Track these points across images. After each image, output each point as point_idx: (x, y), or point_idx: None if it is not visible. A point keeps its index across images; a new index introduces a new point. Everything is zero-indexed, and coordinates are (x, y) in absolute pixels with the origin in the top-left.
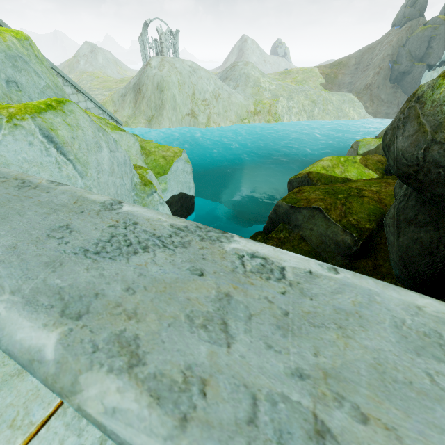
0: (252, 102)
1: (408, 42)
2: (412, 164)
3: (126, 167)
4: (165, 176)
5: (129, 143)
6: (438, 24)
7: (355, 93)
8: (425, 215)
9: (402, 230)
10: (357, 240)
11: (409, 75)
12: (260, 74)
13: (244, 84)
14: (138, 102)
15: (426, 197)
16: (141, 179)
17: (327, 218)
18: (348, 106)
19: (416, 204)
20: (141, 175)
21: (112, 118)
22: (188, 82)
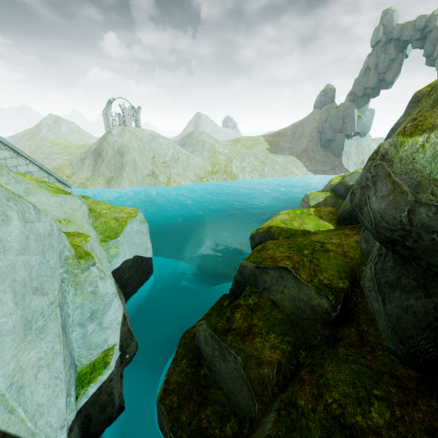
0: (209, 163)
1: (328, 119)
2: (396, 228)
3: (53, 239)
4: (116, 240)
5: (75, 206)
6: (346, 108)
7: (296, 155)
8: (409, 279)
9: (387, 296)
10: (334, 304)
11: (334, 142)
12: (214, 141)
13: (201, 149)
14: (97, 165)
15: (420, 266)
16: (75, 251)
17: (298, 279)
18: (291, 165)
19: (396, 265)
20: (76, 246)
21: (60, 181)
22: (149, 147)
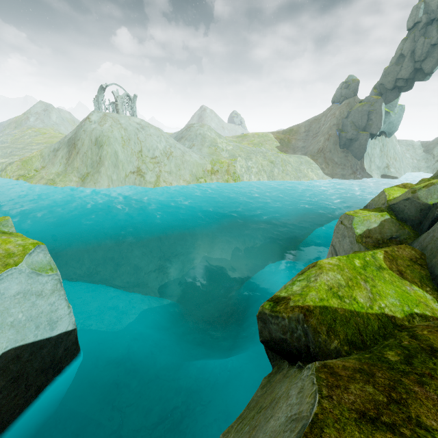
0: (208, 161)
1: (350, 115)
2: None
3: None
4: None
5: None
6: (372, 102)
7: (310, 156)
8: None
9: None
10: None
11: (356, 142)
12: (216, 135)
13: (200, 144)
14: (71, 158)
15: None
16: None
17: None
18: (305, 167)
19: None
20: None
21: None
22: (135, 138)
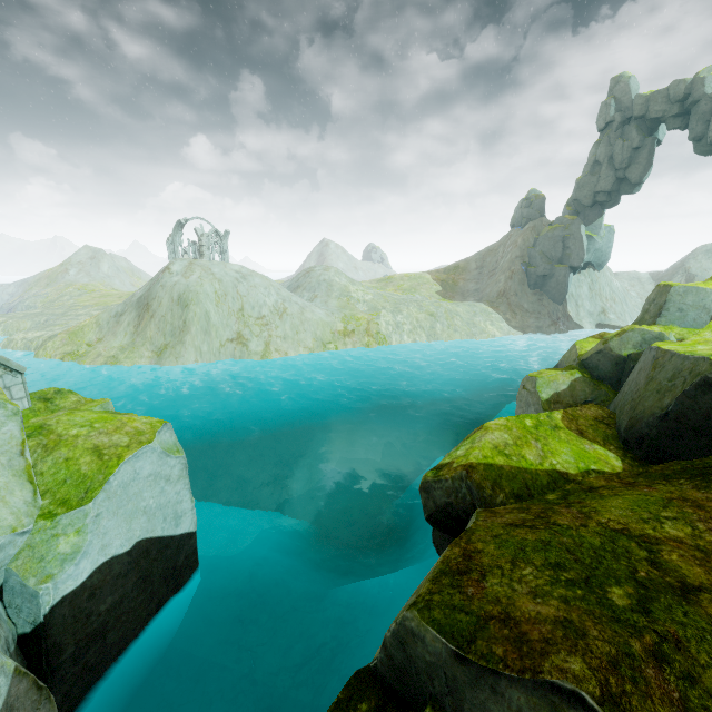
0: (339, 318)
1: (538, 243)
2: None
3: None
4: (80, 511)
5: None
6: (567, 224)
7: (487, 302)
8: None
9: None
10: None
11: (552, 279)
12: (348, 280)
13: (325, 294)
14: (142, 324)
15: None
16: None
17: None
18: (482, 318)
19: None
20: None
21: None
22: (233, 292)
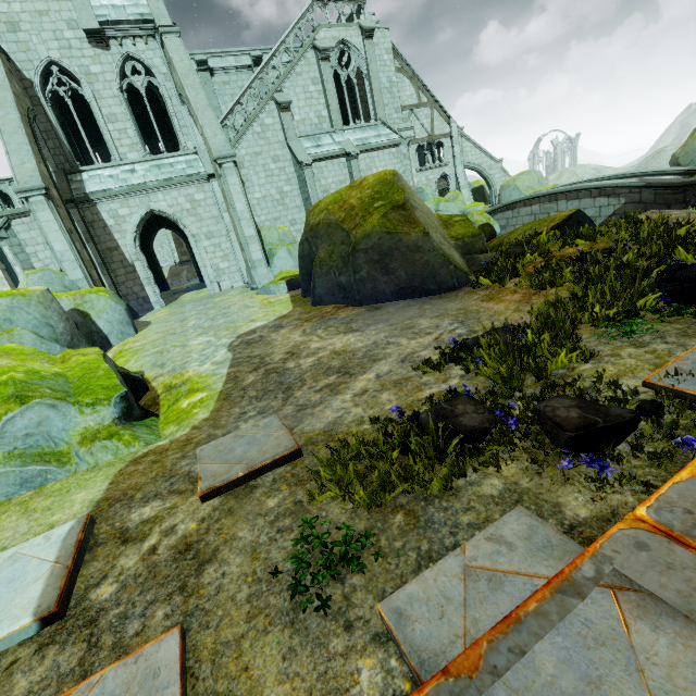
0: None
1: None
2: None
3: None
4: None
5: None
6: None
7: None
8: None
9: None
10: None
11: None
12: None
13: None
14: None
15: None
16: None
17: None
18: None
19: None
20: None
21: None
22: None
